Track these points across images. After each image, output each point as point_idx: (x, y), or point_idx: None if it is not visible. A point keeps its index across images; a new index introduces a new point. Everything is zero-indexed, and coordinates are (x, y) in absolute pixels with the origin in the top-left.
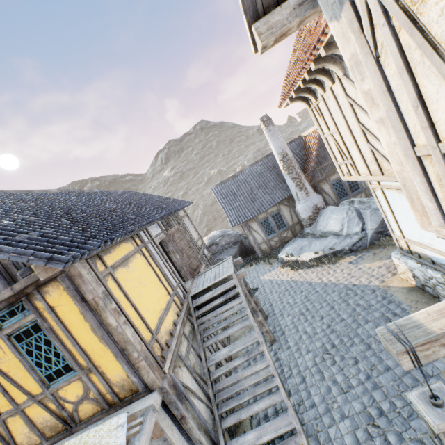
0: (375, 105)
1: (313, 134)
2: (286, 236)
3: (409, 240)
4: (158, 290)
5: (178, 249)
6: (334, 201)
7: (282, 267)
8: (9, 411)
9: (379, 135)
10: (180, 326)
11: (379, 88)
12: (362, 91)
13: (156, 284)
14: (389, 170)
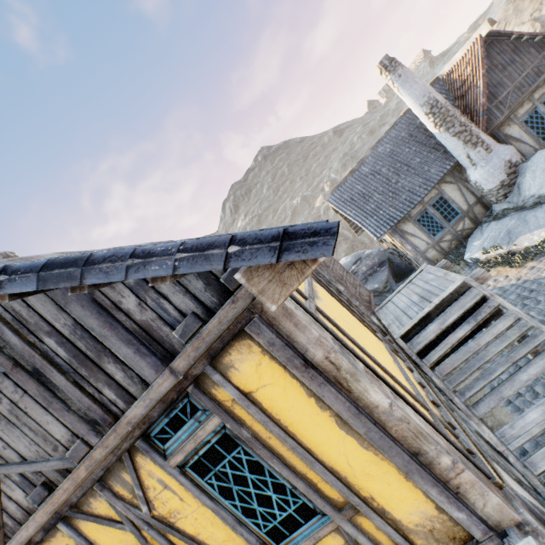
0: None
1: (467, 57)
2: (462, 229)
3: None
4: (367, 334)
5: (337, 277)
6: (534, 148)
7: (487, 269)
8: None
9: None
10: (428, 387)
11: None
12: None
13: (359, 325)
14: None
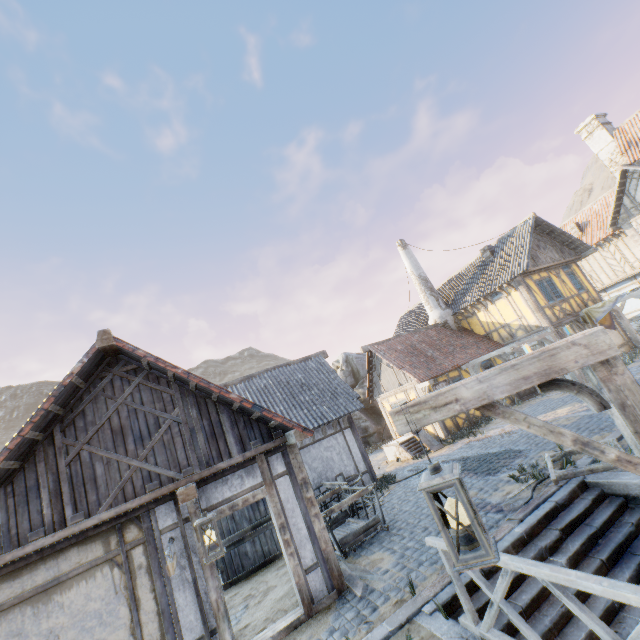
0: (637, 242)
1: None
2: None
3: (625, 314)
4: None
5: None
6: None
7: None
8: (570, 296)
9: (638, 248)
10: None
11: (639, 238)
12: (633, 240)
13: None
14: (621, 275)
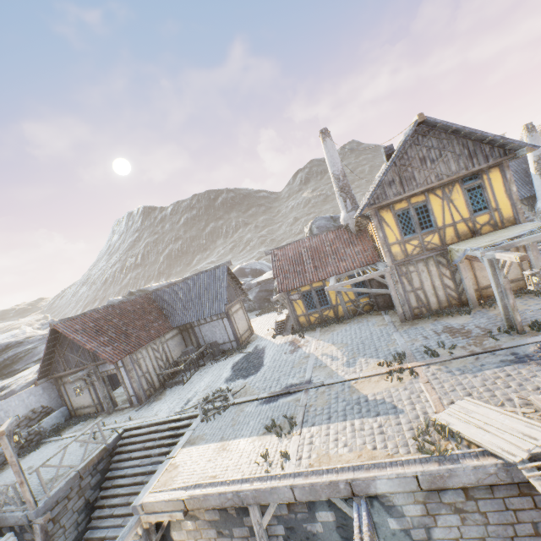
0: None
1: None
2: None
3: None
4: None
5: None
6: None
7: None
8: (449, 224)
9: None
10: None
11: None
12: None
13: None
14: None
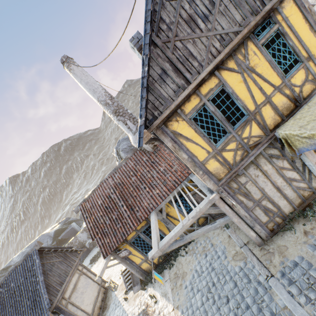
0: None
1: None
2: None
3: None
4: None
5: None
6: None
7: None
8: (263, 101)
9: None
10: None
11: None
12: None
13: None
14: None
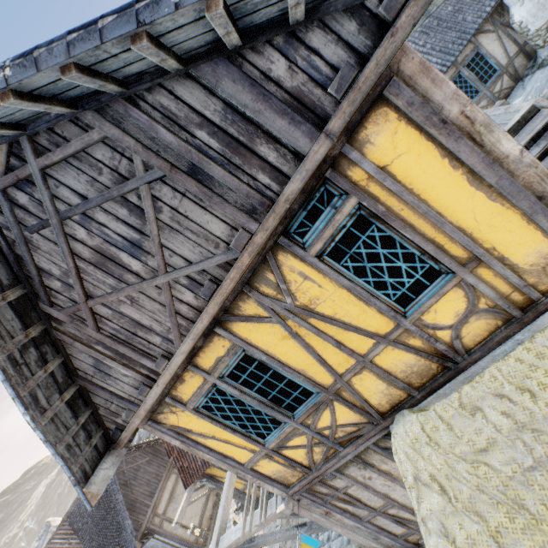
0: None
1: None
2: (500, 90)
3: None
4: None
5: None
6: None
7: None
8: (351, 368)
9: None
10: None
11: None
12: None
13: None
14: None
